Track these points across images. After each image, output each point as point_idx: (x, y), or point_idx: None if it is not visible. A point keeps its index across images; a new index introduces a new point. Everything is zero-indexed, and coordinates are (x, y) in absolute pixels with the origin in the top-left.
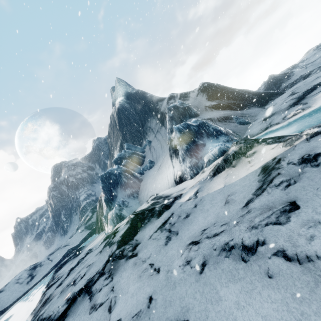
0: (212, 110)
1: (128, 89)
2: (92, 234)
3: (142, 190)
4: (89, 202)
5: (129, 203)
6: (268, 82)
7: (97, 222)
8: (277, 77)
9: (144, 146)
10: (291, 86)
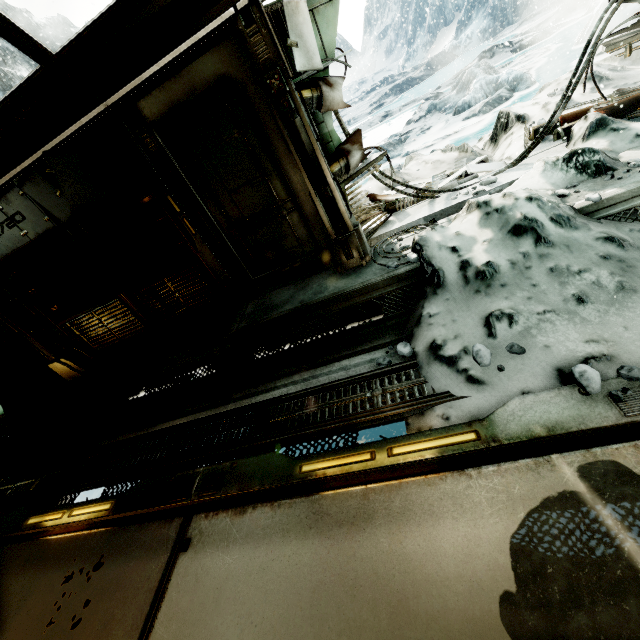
0: None
1: None
2: None
3: (434, 45)
4: None
5: (416, 56)
6: None
7: None
8: None
9: None
10: None
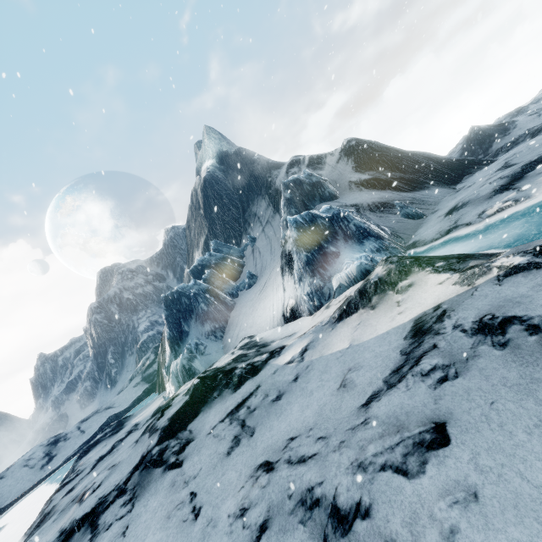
0: (361, 189)
1: (223, 145)
2: (150, 393)
3: (231, 327)
4: (153, 335)
5: (206, 349)
6: (468, 139)
7: (158, 374)
8: (485, 131)
9: (243, 247)
10: (508, 149)
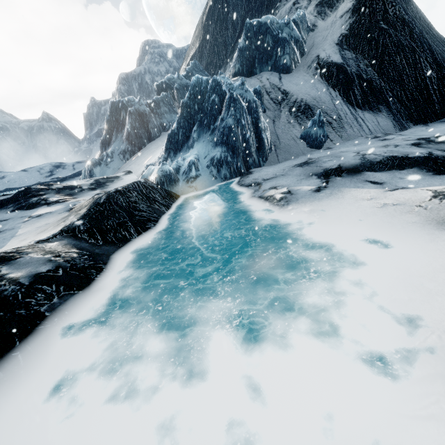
0: (315, 74)
1: None
2: None
3: (136, 155)
4: None
5: (111, 163)
6: None
7: None
8: None
9: None
10: None
